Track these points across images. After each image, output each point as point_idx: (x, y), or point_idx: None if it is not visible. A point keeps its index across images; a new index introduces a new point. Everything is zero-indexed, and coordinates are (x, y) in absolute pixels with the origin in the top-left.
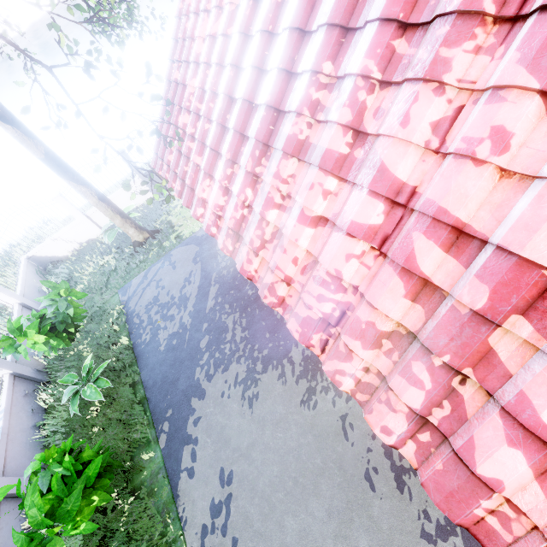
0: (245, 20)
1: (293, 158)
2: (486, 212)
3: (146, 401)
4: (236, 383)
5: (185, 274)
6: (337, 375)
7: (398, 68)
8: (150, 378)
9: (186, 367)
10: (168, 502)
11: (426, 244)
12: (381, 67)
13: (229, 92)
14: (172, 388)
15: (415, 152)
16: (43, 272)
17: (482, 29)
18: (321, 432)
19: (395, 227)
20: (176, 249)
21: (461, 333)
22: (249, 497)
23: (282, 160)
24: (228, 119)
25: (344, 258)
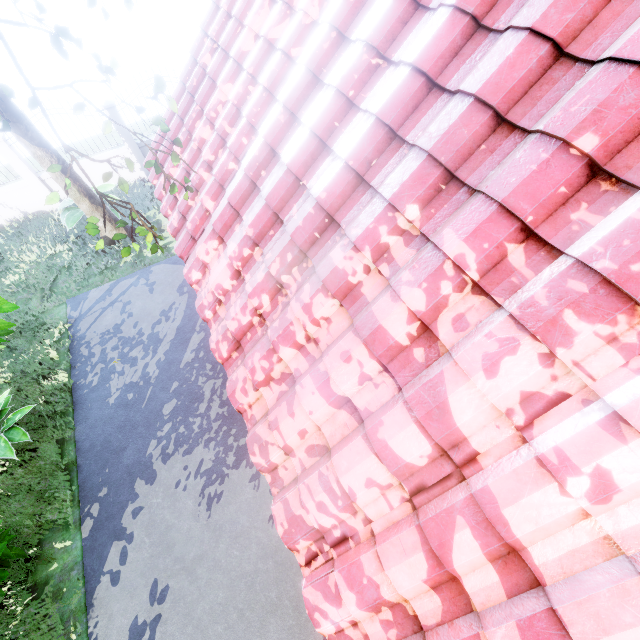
0: (319, 56)
1: (334, 299)
2: (554, 549)
3: (76, 468)
4: (198, 473)
5: (163, 305)
6: (317, 613)
7: (503, 283)
8: (88, 438)
9: (139, 435)
10: (78, 609)
11: (470, 542)
12: (482, 268)
13: (272, 143)
14: (114, 459)
15: (491, 411)
16: None
17: (627, 318)
18: (285, 559)
19: (437, 482)
20: (159, 264)
21: None
22: (181, 624)
23: (319, 293)
24: (263, 176)
25: (365, 481)
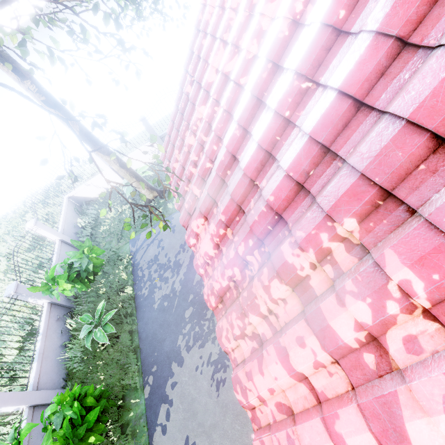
0: (260, 84)
1: (287, 286)
2: None
3: (139, 350)
4: (208, 362)
5: (181, 241)
6: None
7: None
8: (144, 331)
9: (172, 331)
10: None
11: None
12: (433, 297)
13: (232, 151)
14: (159, 346)
15: None
16: (79, 208)
17: None
18: None
19: None
20: (177, 213)
21: None
22: None
23: (275, 279)
24: (228, 175)
25: None
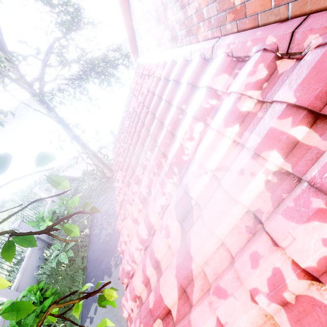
0: (139, 111)
1: (137, 185)
2: (165, 260)
3: (86, 269)
4: None
5: None
6: (123, 306)
7: (161, 171)
8: (91, 256)
9: (108, 255)
10: None
11: (149, 262)
12: (157, 167)
13: (131, 137)
14: (98, 265)
15: (157, 214)
16: None
17: (175, 176)
18: None
19: (149, 244)
20: None
21: (147, 316)
22: None
23: (134, 183)
24: (130, 148)
25: (135, 248)
